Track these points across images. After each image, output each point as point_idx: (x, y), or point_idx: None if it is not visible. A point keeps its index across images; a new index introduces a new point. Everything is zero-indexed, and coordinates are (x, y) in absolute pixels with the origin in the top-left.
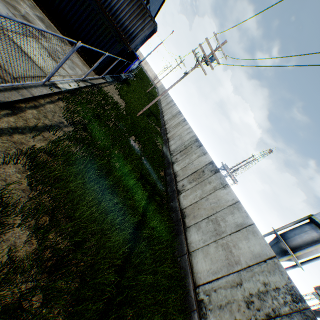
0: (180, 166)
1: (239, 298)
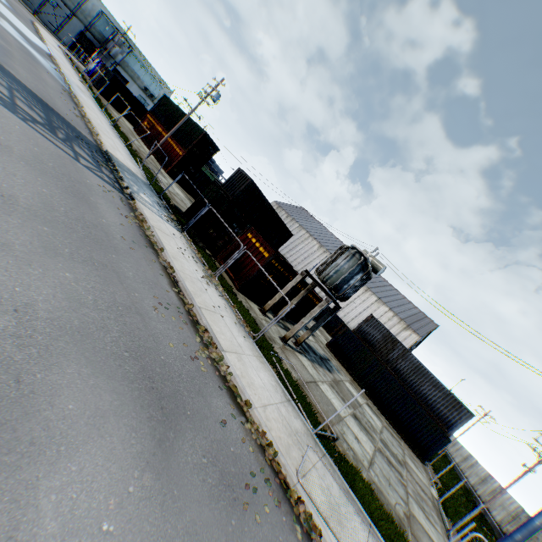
0: None
1: None
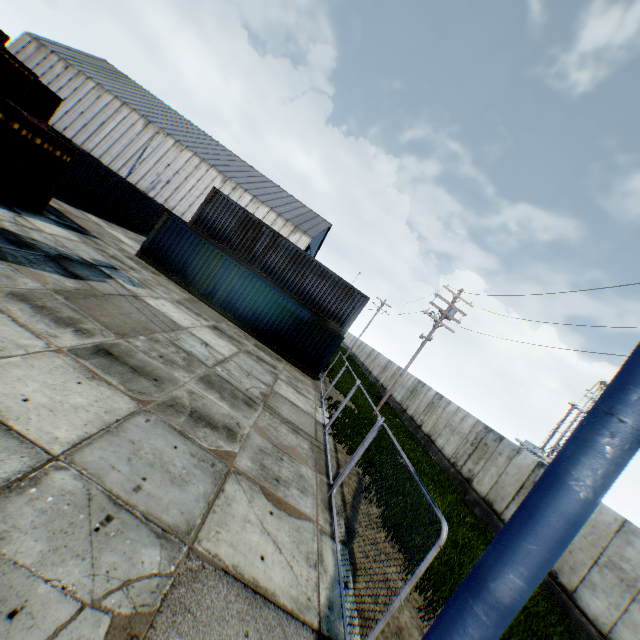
0: (486, 483)
1: None
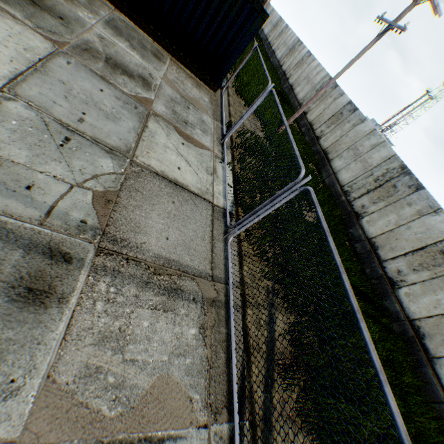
0: (378, 227)
1: None
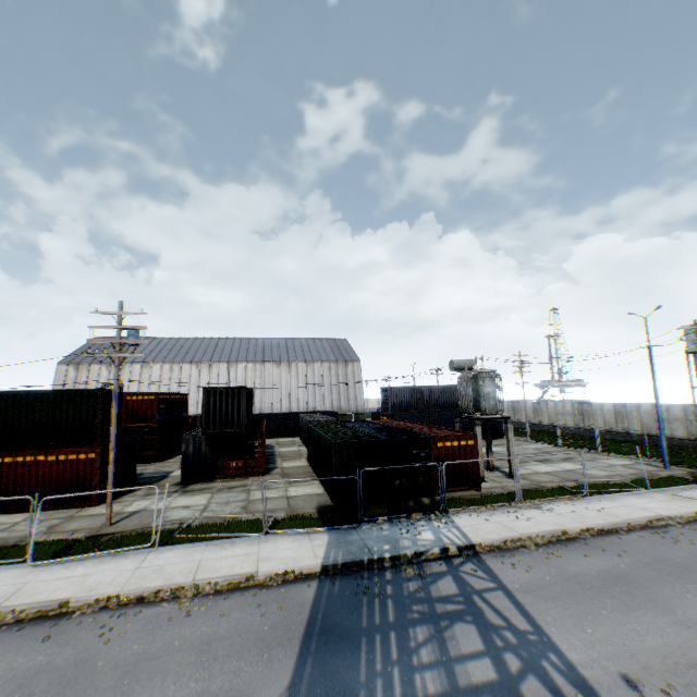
0: (600, 425)
1: (694, 424)
